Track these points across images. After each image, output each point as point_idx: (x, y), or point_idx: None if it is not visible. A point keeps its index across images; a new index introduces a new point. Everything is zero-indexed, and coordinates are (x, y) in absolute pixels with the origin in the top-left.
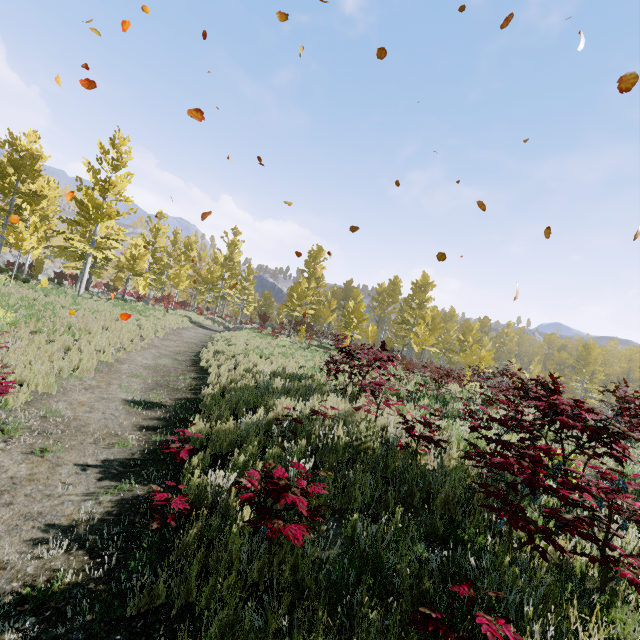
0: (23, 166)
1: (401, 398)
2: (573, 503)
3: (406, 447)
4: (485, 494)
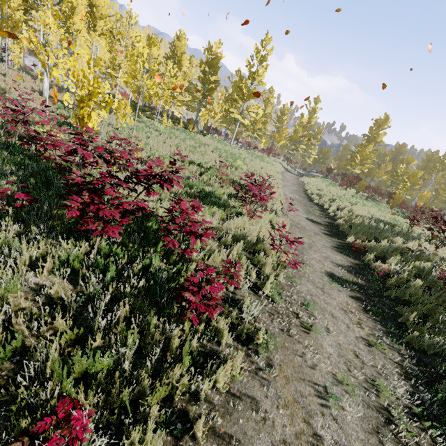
0: (213, 65)
1: None
2: None
3: None
4: None
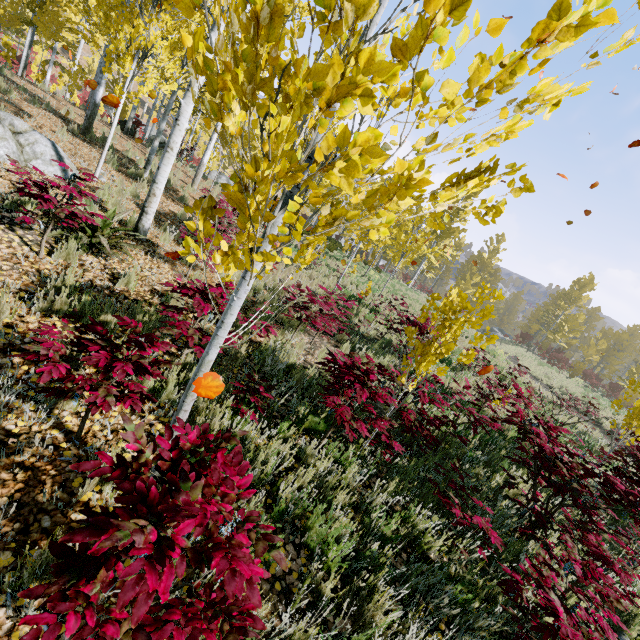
0: None
1: None
2: None
3: None
4: None
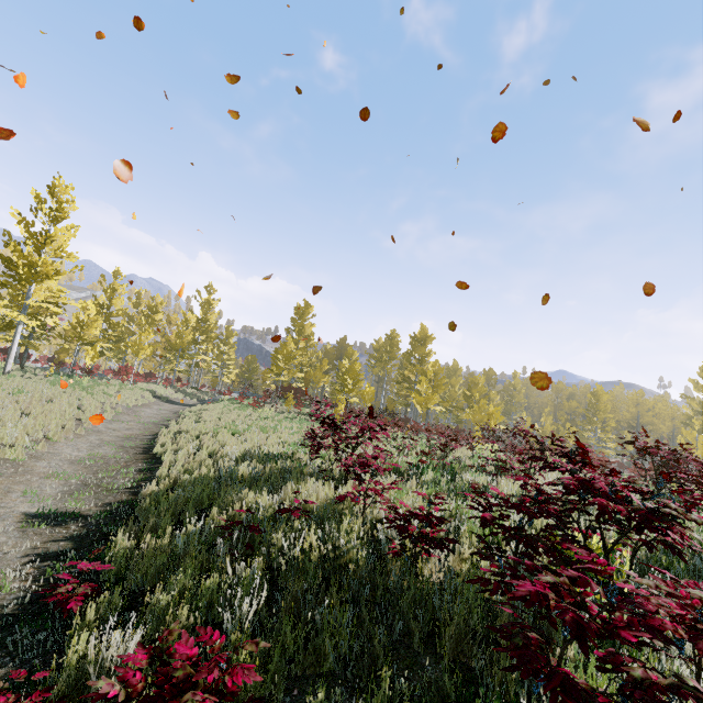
0: None
1: (401, 473)
2: (638, 642)
3: (401, 554)
4: (511, 654)
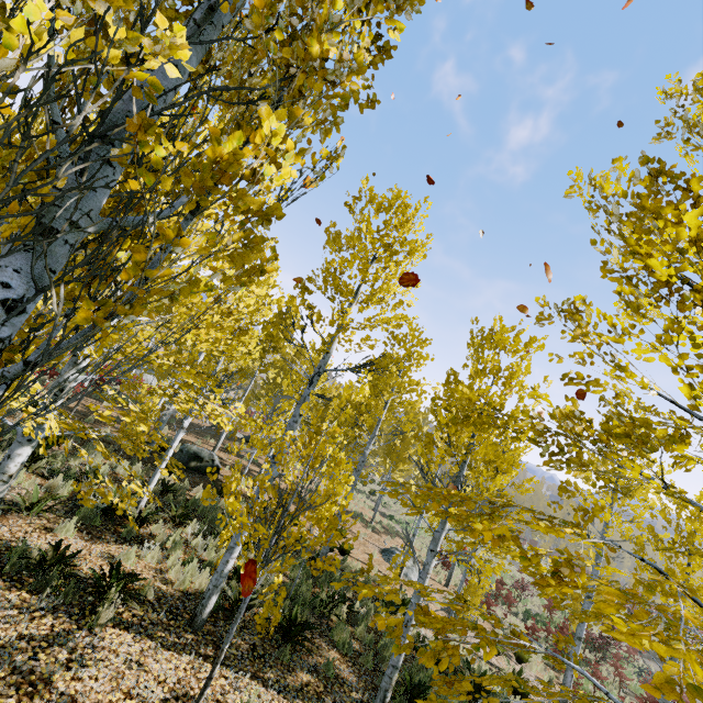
0: None
1: None
2: None
3: None
4: None
